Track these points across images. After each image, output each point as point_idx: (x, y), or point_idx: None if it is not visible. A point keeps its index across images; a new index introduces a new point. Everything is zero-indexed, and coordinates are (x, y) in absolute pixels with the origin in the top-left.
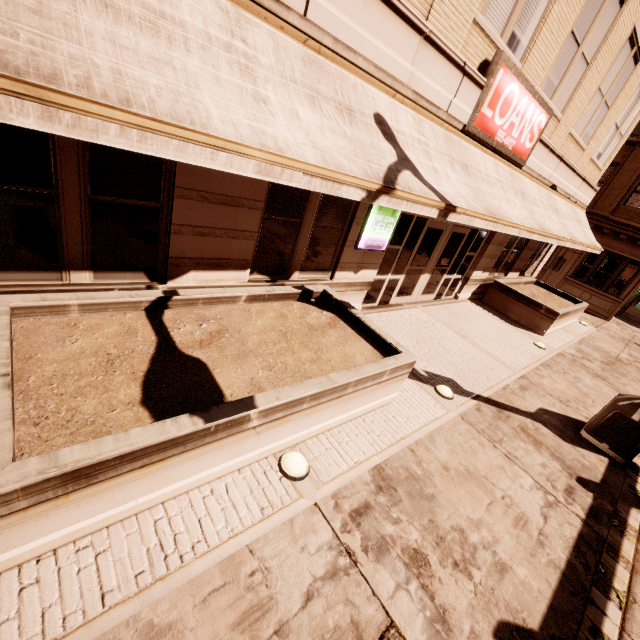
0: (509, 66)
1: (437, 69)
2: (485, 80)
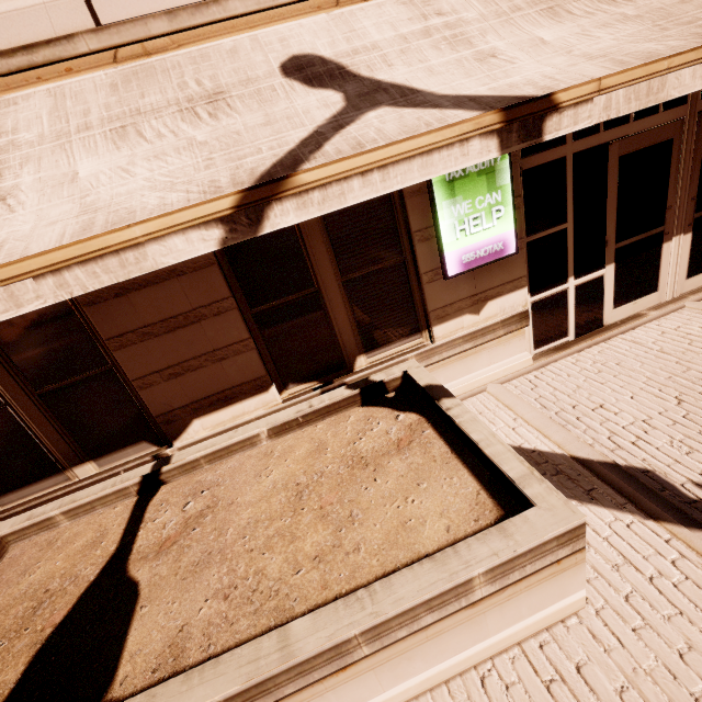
0: None
1: None
2: None
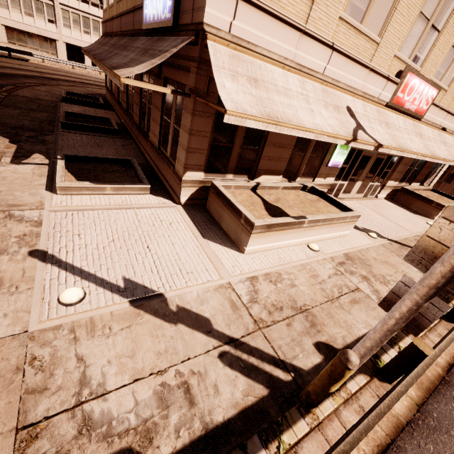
0: (413, 72)
1: (375, 81)
2: (399, 80)
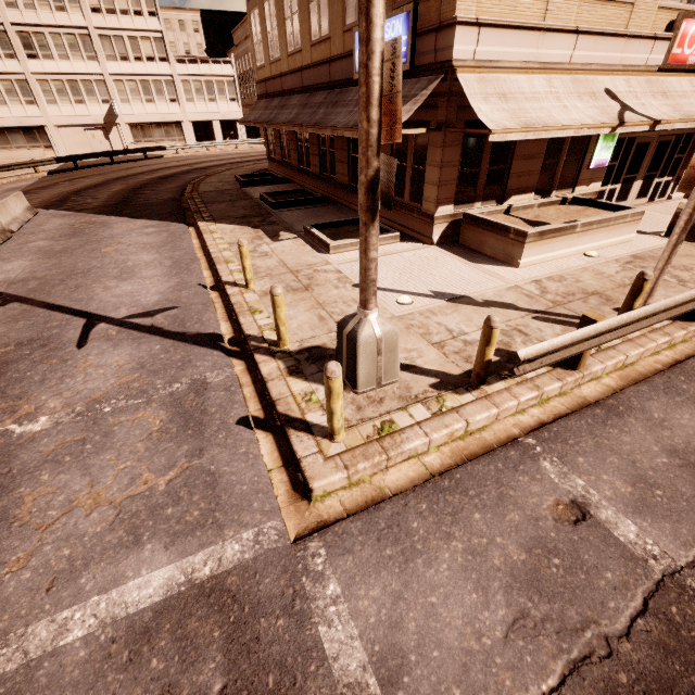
0: (690, 17)
1: (636, 47)
2: (672, 34)
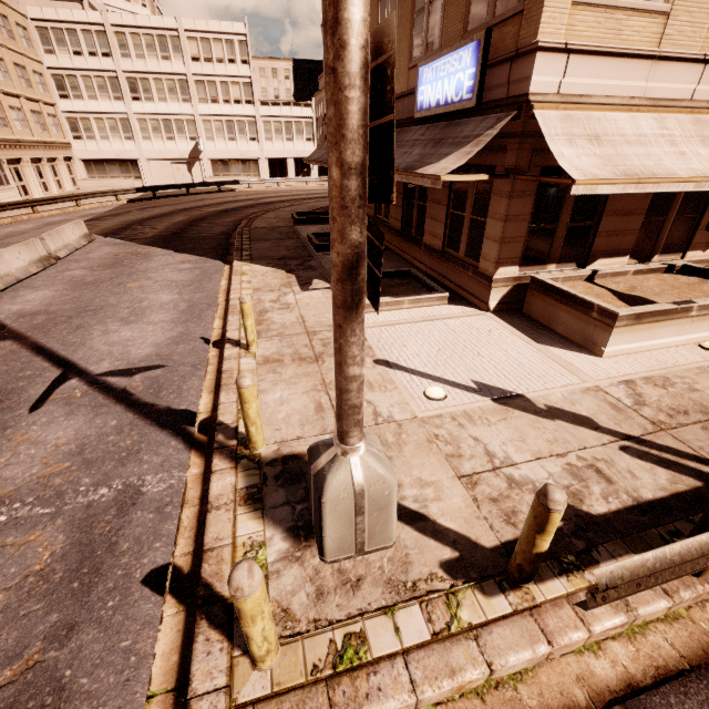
0: None
1: None
2: None
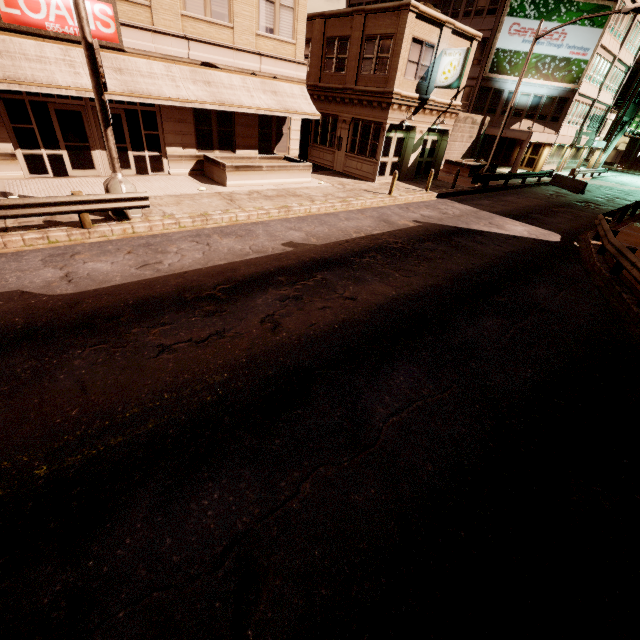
0: None
1: None
2: None
